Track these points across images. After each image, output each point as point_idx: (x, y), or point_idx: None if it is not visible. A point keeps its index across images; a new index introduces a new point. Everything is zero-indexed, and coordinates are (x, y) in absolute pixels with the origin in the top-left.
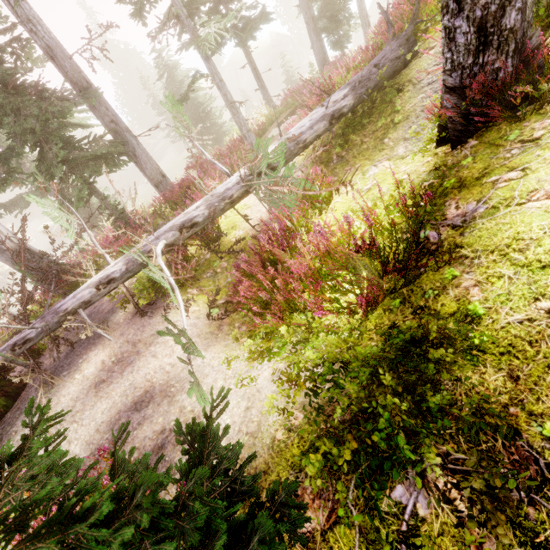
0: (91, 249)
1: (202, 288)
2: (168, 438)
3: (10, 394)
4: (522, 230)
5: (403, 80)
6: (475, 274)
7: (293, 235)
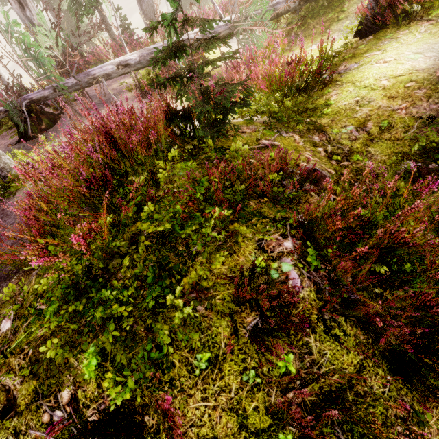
0: (87, 58)
1: None
2: None
3: (50, 119)
4: (366, 74)
5: None
6: (338, 90)
7: (255, 64)
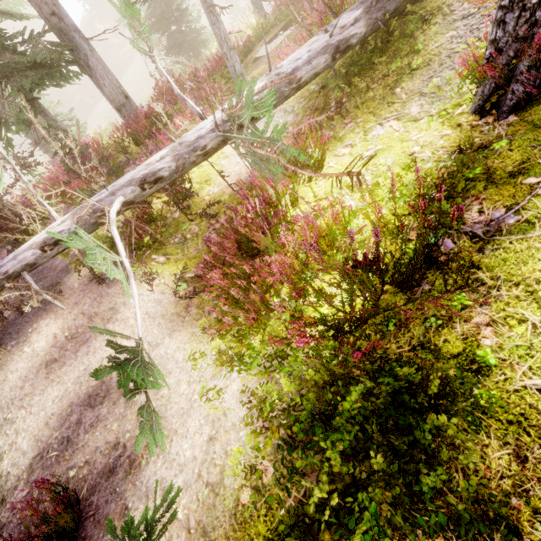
0: (43, 183)
1: (168, 256)
2: (120, 459)
3: None
4: None
5: (431, 5)
6: (491, 309)
7: (276, 213)
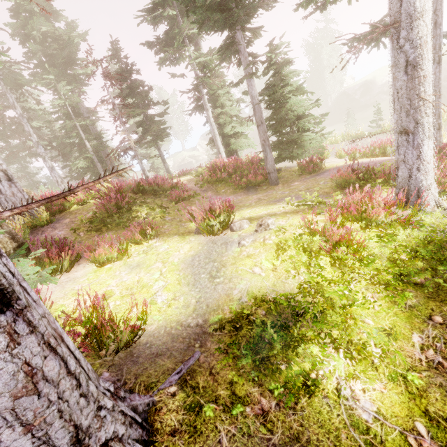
0: None
1: None
2: None
3: None
4: None
5: None
6: None
7: None
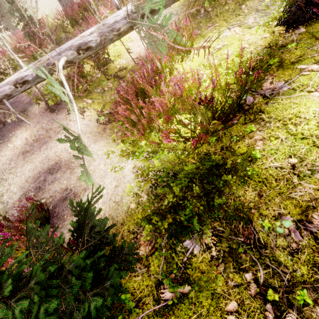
0: None
1: (94, 99)
2: (69, 194)
3: None
4: (302, 111)
5: None
6: (264, 132)
7: (160, 76)
